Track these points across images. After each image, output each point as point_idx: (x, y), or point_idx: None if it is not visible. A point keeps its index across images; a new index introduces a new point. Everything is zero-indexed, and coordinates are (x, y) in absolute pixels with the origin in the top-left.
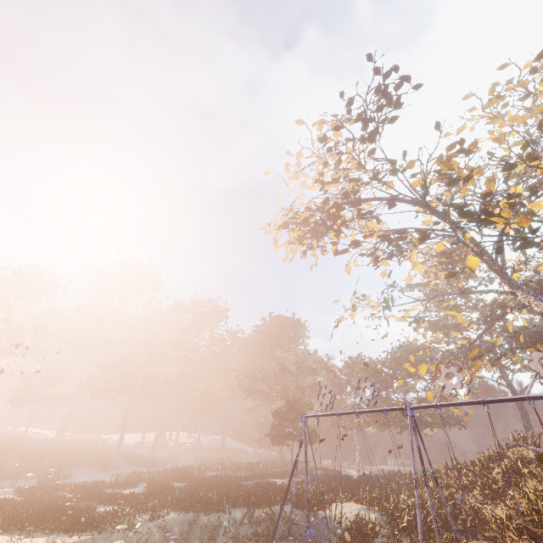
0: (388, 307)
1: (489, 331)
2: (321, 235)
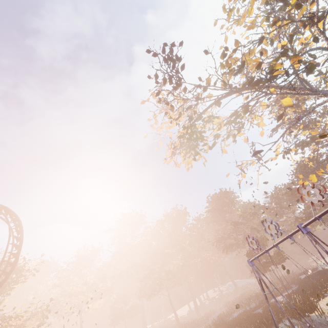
0: (259, 159)
1: None
2: (193, 146)
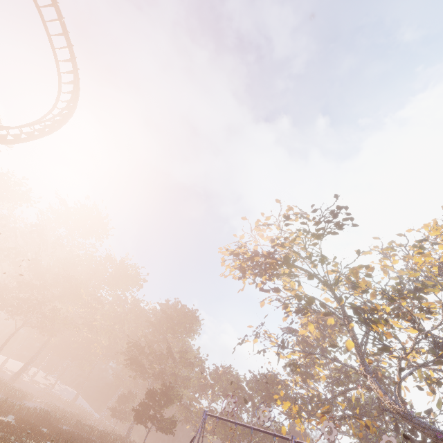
0: (283, 347)
1: (332, 390)
2: (259, 275)
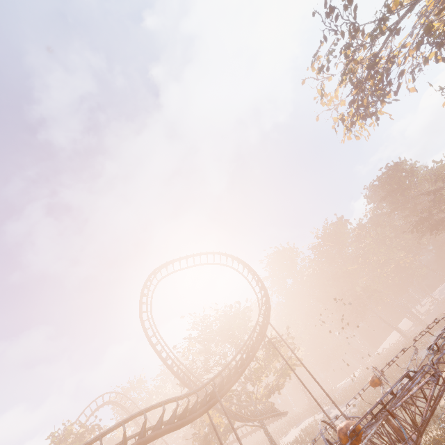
0: None
1: None
2: (383, 97)
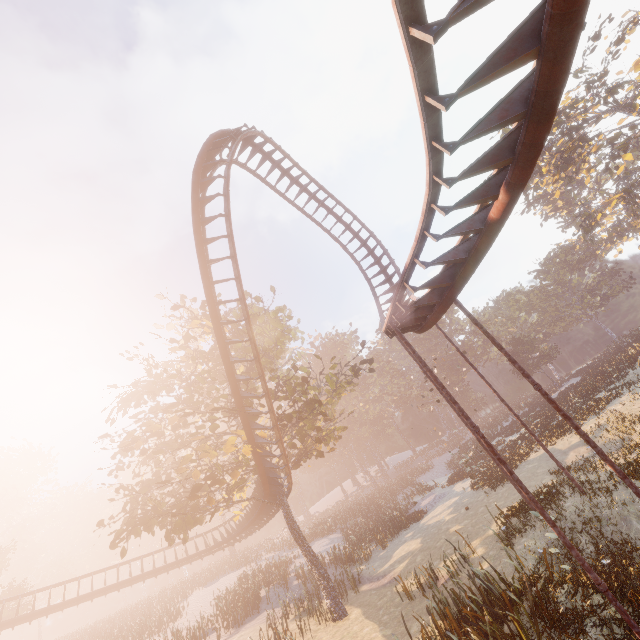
0: (630, 193)
1: None
2: (561, 169)
